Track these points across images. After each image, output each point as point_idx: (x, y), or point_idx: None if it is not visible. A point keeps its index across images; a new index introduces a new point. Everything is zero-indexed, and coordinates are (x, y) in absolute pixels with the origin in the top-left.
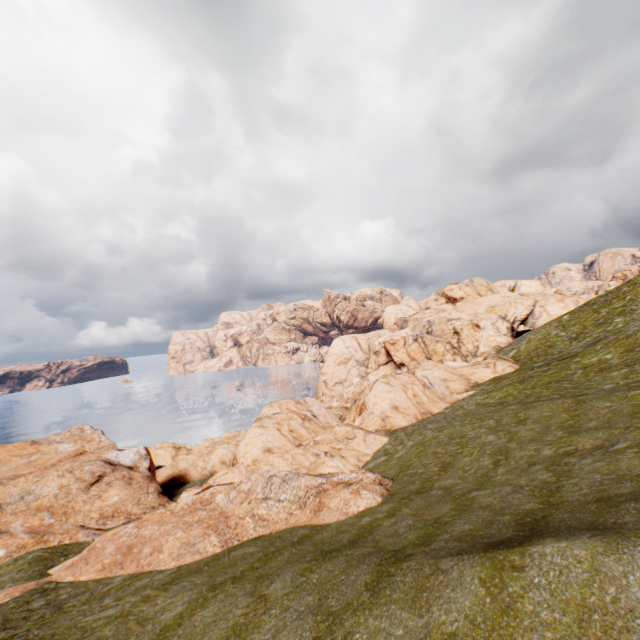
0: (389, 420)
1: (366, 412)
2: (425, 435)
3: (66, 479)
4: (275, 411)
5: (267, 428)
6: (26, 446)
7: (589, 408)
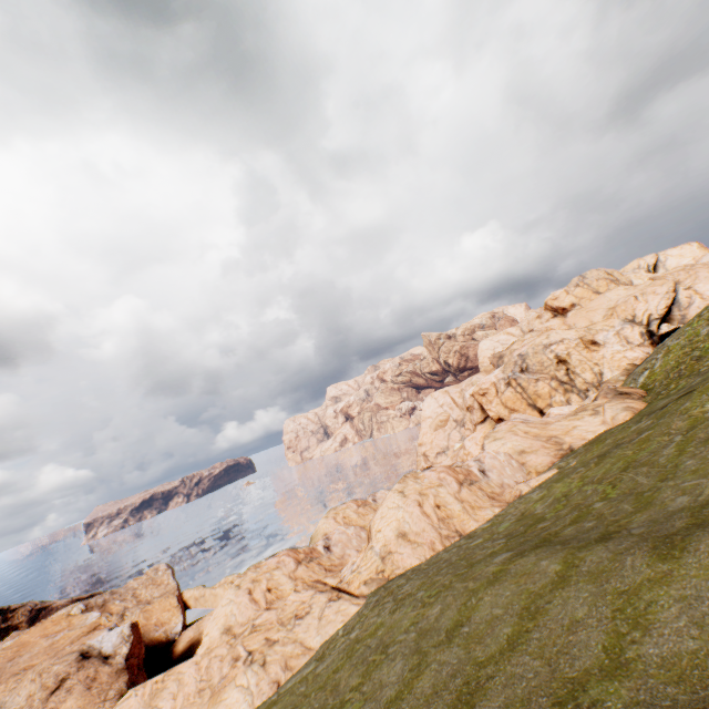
0: (391, 558)
1: (369, 545)
2: (378, 617)
3: (35, 685)
4: (328, 524)
5: (238, 591)
6: (61, 619)
7: (549, 617)
